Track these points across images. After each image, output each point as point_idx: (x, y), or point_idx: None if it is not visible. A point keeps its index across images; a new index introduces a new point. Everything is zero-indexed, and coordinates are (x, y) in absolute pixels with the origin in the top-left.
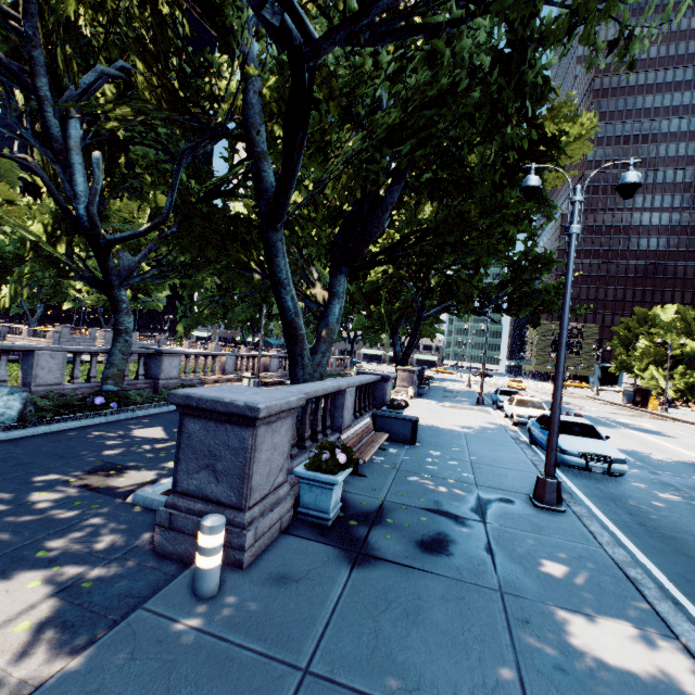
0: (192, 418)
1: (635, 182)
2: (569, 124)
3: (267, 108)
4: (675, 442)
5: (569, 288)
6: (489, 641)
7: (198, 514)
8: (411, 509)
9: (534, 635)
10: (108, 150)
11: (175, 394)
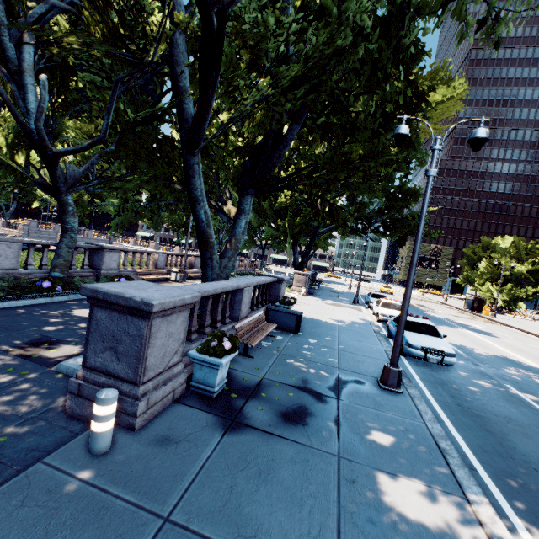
0: (100, 308)
1: (484, 137)
2: (444, 85)
3: (190, 48)
4: (497, 341)
5: (423, 220)
6: (320, 497)
7: (101, 385)
8: (282, 386)
9: (357, 493)
10: (59, 75)
11: (86, 288)
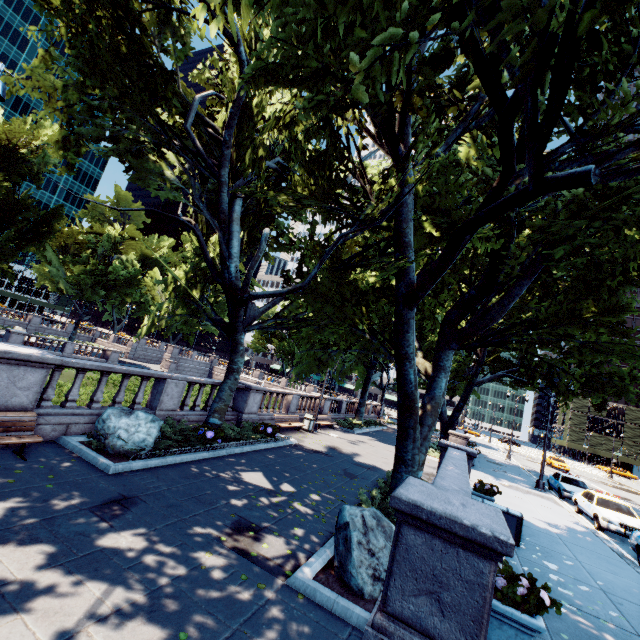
0: (413, 528)
1: None
2: None
3: (418, 207)
4: None
5: None
6: None
7: None
8: None
9: None
10: (252, 220)
11: (399, 499)
